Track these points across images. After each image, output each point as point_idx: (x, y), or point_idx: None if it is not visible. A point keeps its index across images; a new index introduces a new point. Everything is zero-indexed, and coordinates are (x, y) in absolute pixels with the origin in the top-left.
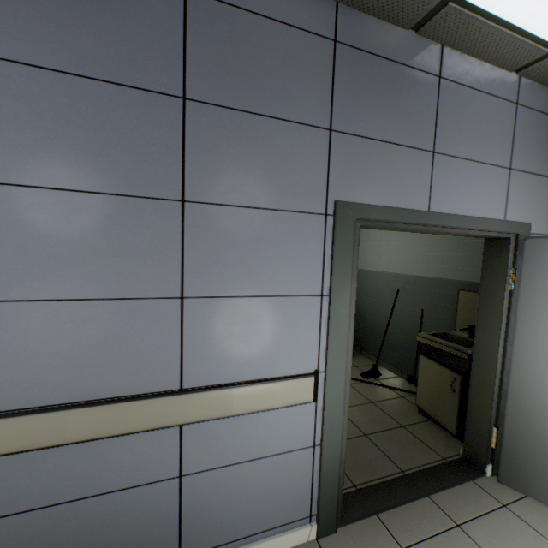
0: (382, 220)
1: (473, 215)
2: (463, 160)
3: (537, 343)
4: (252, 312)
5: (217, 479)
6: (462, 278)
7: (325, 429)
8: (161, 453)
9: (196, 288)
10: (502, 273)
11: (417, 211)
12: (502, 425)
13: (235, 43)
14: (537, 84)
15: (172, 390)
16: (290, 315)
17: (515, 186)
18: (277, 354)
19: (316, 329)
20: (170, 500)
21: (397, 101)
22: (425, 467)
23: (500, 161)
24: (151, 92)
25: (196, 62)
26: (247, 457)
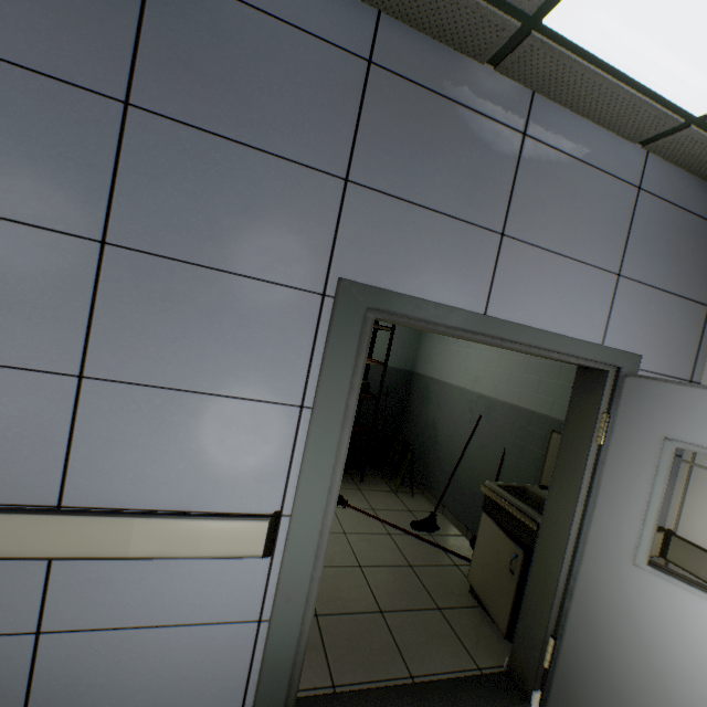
0: (408, 316)
1: (555, 330)
2: (548, 252)
3: (622, 528)
4: (188, 414)
5: (96, 646)
6: (559, 416)
7: (279, 599)
8: (13, 594)
9: (105, 366)
10: (591, 418)
11: (465, 312)
12: (561, 638)
13: (217, 41)
14: (673, 166)
15: (45, 505)
16: (248, 427)
17: (625, 300)
18: (220, 480)
19: (286, 453)
20: (17, 665)
21: (455, 157)
22: (446, 676)
23: (605, 262)
24: (78, 87)
25: (153, 58)
26: (151, 621)
